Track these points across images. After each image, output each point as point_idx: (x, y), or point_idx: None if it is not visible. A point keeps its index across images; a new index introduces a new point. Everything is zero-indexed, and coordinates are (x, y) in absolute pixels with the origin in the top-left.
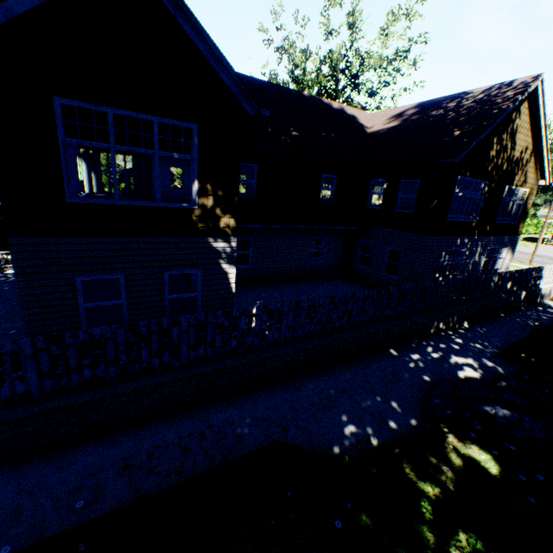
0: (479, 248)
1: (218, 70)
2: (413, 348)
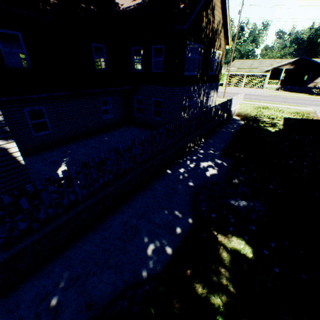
0: (202, 92)
1: None
2: (179, 165)
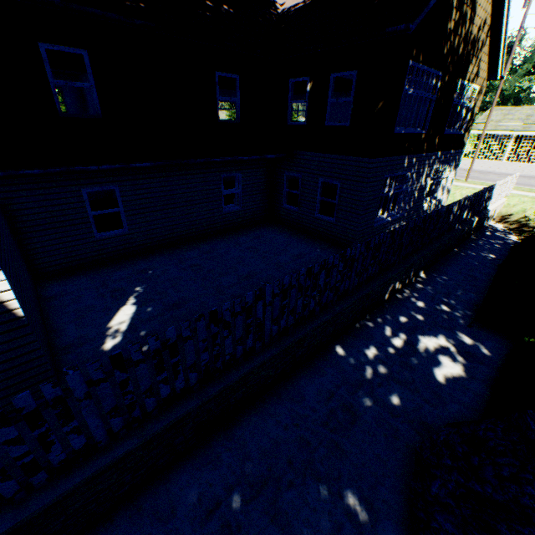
0: (427, 168)
1: None
2: (366, 335)
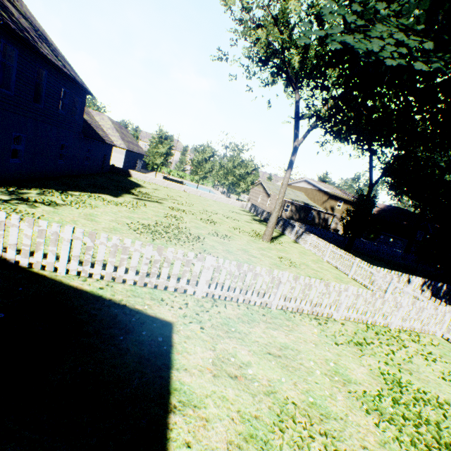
0: None
1: (429, 229)
2: None
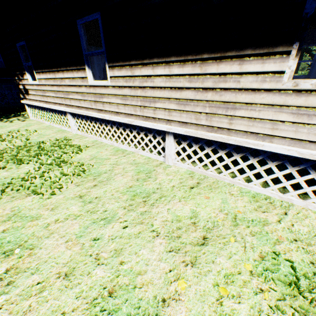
0: None
1: None
2: None
